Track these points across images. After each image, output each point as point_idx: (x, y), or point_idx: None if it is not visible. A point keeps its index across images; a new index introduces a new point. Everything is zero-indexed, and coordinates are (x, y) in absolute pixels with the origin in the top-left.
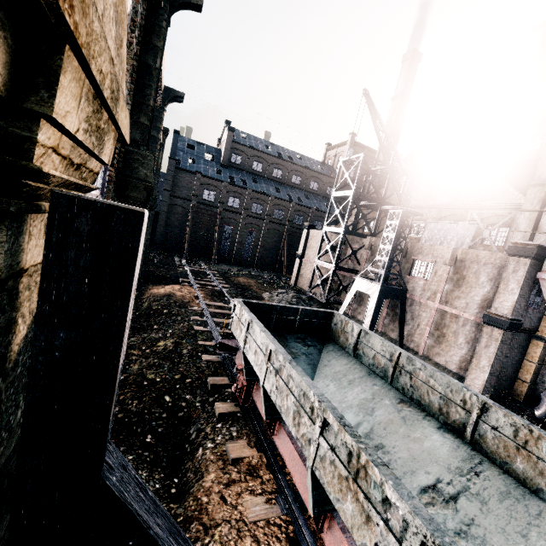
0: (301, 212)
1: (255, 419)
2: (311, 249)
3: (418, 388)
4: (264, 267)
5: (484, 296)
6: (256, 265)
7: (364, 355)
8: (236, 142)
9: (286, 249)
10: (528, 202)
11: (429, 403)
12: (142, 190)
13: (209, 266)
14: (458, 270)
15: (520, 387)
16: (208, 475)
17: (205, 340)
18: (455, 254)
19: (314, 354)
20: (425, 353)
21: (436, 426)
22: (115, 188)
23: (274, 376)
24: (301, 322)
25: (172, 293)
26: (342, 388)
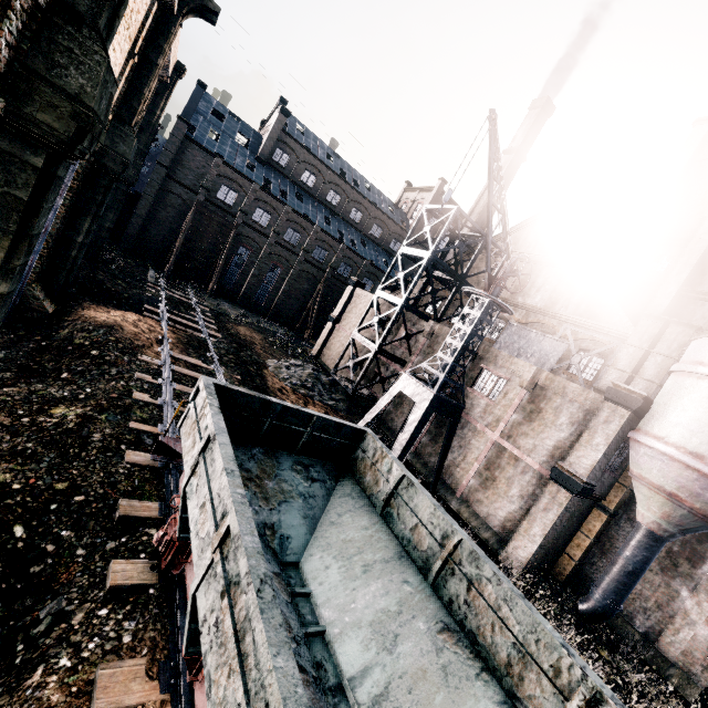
0: (351, 261)
1: (180, 606)
2: (352, 315)
3: (478, 612)
4: (281, 320)
5: (558, 442)
6: (270, 315)
7: (399, 519)
8: (288, 133)
9: (317, 304)
10: (637, 335)
11: (491, 647)
12: (67, 117)
13: (200, 298)
14: (535, 399)
15: (565, 564)
16: None
17: (143, 422)
18: (537, 377)
19: (318, 497)
20: (464, 496)
21: (497, 698)
22: (1, 88)
23: (219, 591)
24: (311, 437)
25: (119, 324)
26: (351, 579)
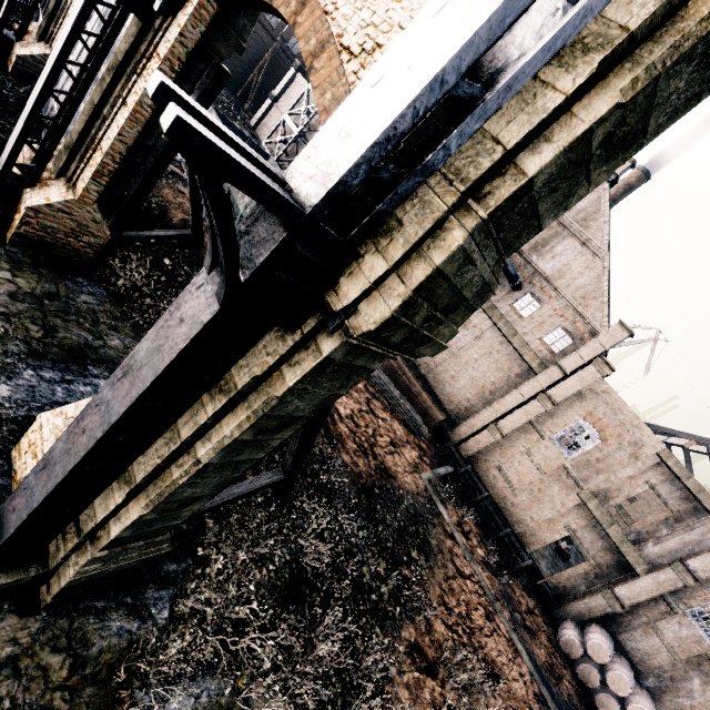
0: None
1: None
2: (289, 99)
3: None
4: None
5: None
6: None
7: None
8: None
9: (262, 76)
10: None
11: None
12: None
13: None
14: None
15: None
16: (165, 190)
17: None
18: None
19: None
20: None
21: None
22: None
23: None
24: None
25: None
26: None
